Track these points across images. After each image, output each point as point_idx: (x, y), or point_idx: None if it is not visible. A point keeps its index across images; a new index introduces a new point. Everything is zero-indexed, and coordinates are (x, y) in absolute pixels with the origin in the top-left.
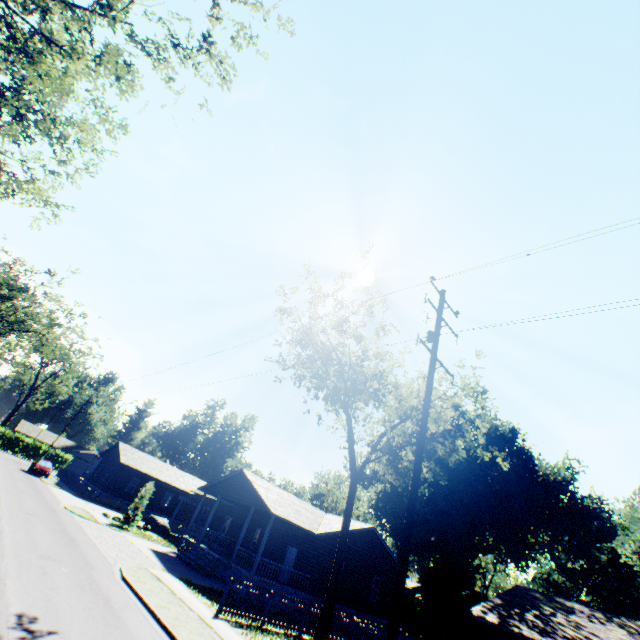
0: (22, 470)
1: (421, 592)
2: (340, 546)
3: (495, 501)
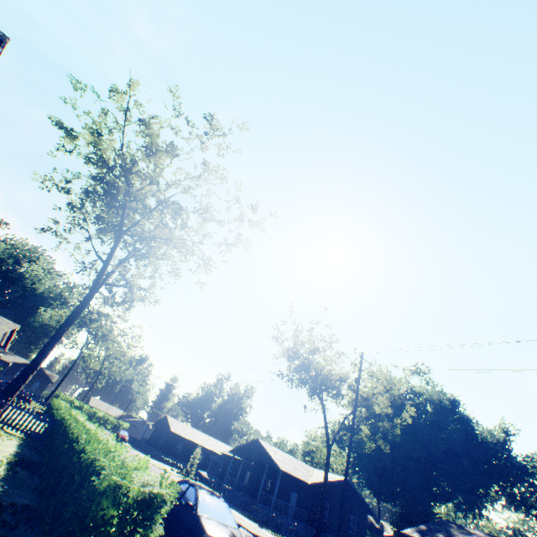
0: None
1: (394, 533)
2: (323, 490)
3: (443, 459)
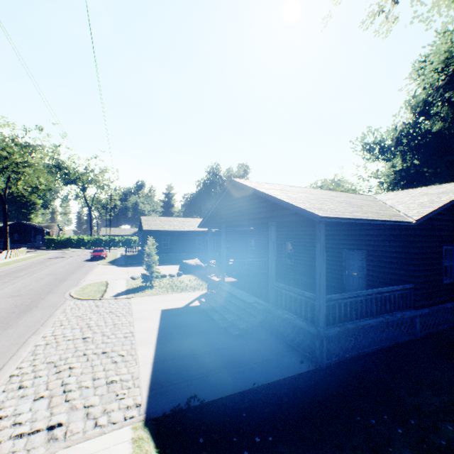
0: (84, 261)
1: None
2: None
3: None
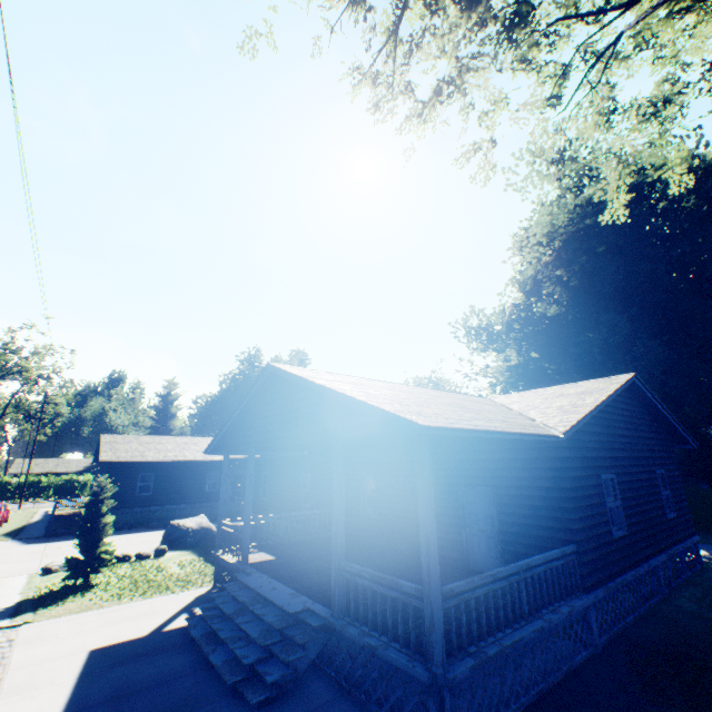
0: None
1: None
2: None
3: None
